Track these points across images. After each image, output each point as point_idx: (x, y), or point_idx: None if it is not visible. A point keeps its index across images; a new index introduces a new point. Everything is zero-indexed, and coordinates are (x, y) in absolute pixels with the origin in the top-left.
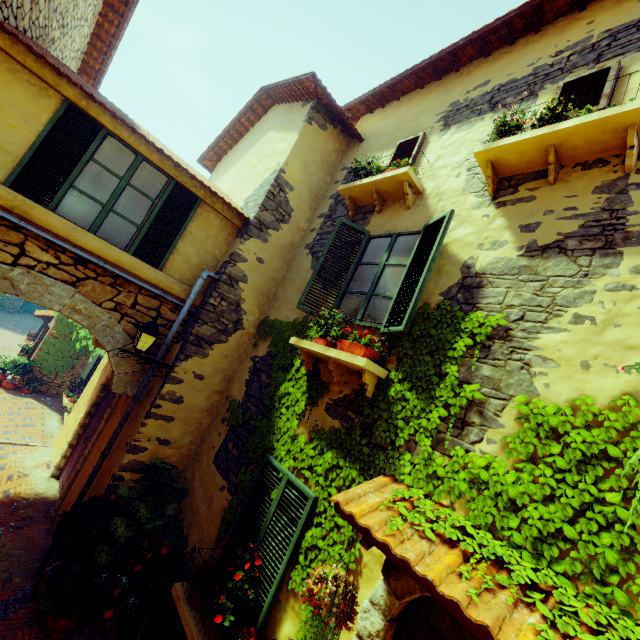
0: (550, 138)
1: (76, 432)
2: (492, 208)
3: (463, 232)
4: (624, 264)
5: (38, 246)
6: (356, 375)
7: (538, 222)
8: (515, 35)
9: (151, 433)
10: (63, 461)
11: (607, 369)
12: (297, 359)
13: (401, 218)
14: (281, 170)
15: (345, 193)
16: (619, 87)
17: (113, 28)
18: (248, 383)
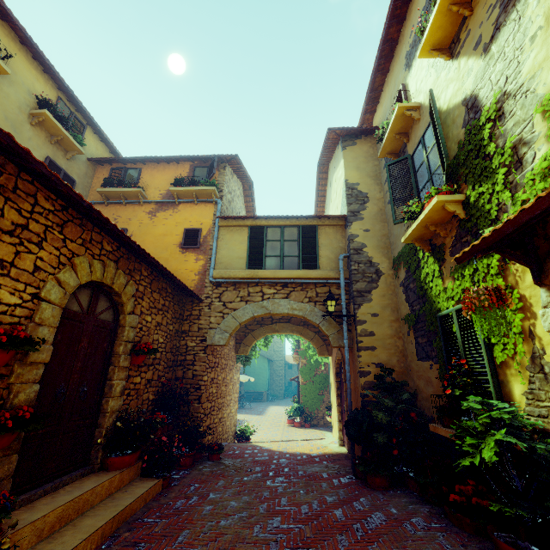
0: (443, 6)
1: (337, 410)
2: (455, 63)
3: (450, 91)
4: None
5: (267, 288)
6: (452, 219)
7: (479, 35)
8: None
9: (367, 361)
10: (340, 433)
11: None
12: (419, 253)
13: (419, 128)
14: (345, 181)
15: (383, 154)
16: None
17: (251, 203)
18: (406, 299)
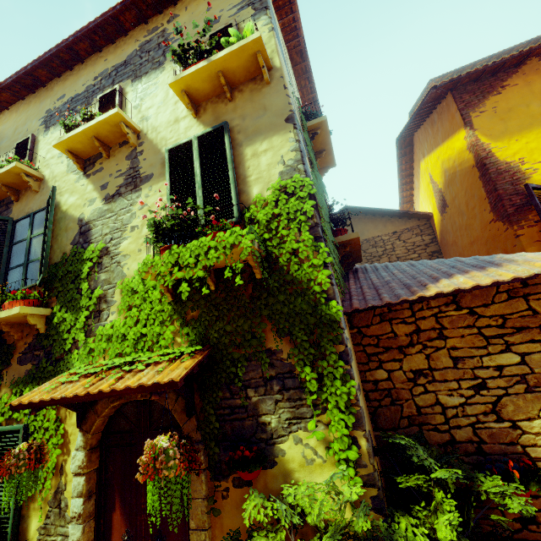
0: (89, 132)
1: None
2: (85, 179)
3: (74, 199)
4: (143, 194)
5: None
6: (33, 325)
7: (107, 182)
8: (70, 64)
9: None
10: None
11: (147, 248)
12: None
13: (34, 201)
14: None
15: None
16: (124, 100)
17: None
18: None
